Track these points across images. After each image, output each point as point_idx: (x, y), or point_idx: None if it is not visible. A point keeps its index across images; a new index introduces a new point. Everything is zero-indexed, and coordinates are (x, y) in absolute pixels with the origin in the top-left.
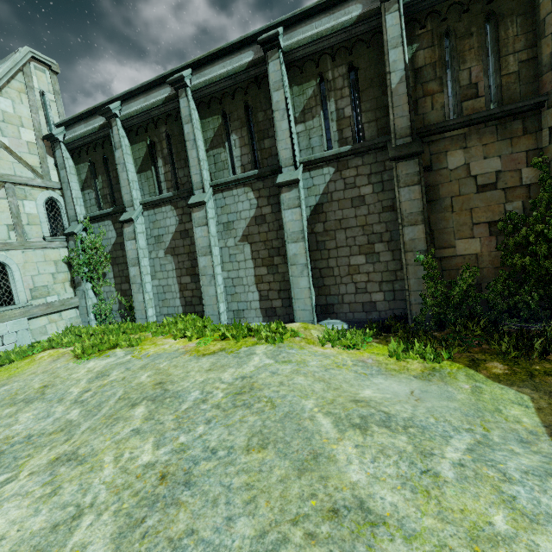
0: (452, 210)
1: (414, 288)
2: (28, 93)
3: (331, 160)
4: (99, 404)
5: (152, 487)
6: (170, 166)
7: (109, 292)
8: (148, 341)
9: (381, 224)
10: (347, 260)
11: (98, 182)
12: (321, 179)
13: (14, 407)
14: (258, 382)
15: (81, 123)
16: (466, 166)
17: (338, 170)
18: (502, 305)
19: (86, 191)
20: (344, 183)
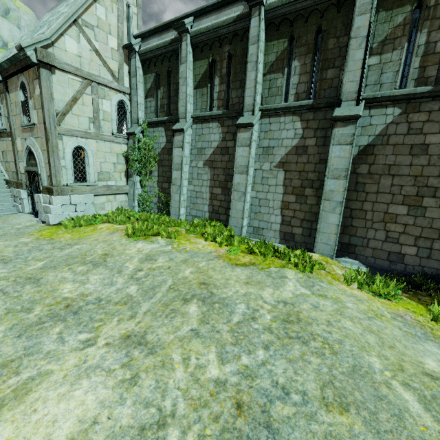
0: None
1: None
2: (118, 3)
3: (400, 100)
4: (153, 288)
5: (230, 416)
6: (225, 86)
7: (152, 187)
8: (183, 237)
9: None
10: (385, 206)
11: (160, 92)
12: (381, 119)
13: (85, 266)
14: (303, 313)
15: (155, 36)
16: None
17: (405, 112)
18: None
19: (148, 99)
20: (408, 127)
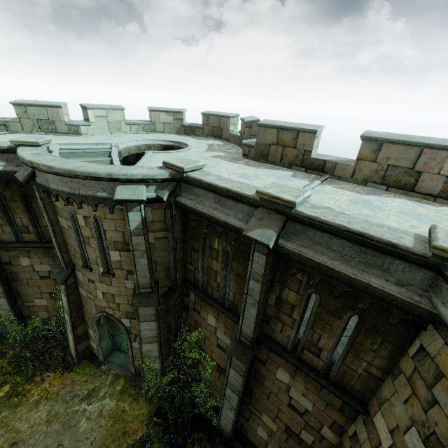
0: (29, 285)
1: (9, 325)
2: None
3: None
4: None
5: None
6: None
7: None
8: None
9: None
10: None
11: None
12: None
13: None
14: None
15: None
16: (32, 266)
17: None
18: (56, 330)
19: None
20: None
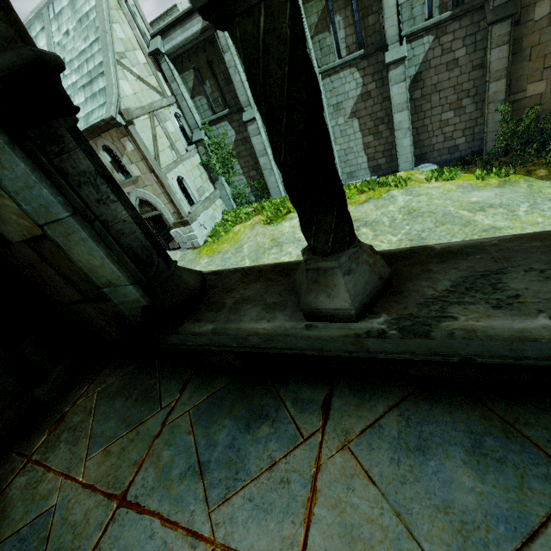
0: (530, 59)
1: (490, 130)
2: (121, 7)
3: (431, 29)
4: None
5: (410, 243)
6: None
7: (240, 181)
8: None
9: (470, 82)
10: (439, 117)
11: (206, 87)
12: (421, 49)
13: (274, 249)
14: (414, 207)
15: (176, 29)
16: (549, 16)
17: (437, 37)
18: None
19: (196, 98)
20: (441, 49)
